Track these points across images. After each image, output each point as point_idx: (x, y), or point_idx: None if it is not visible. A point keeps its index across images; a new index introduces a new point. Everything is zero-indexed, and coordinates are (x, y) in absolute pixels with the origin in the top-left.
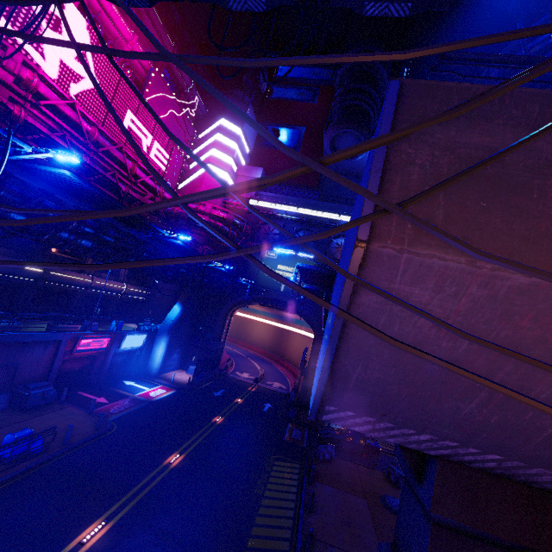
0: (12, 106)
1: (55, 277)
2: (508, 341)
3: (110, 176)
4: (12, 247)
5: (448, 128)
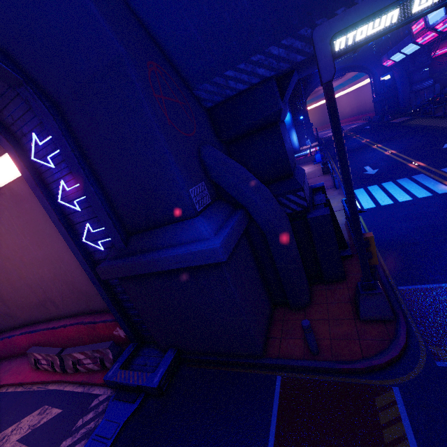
0: None
1: None
2: None
3: None
4: None
5: None
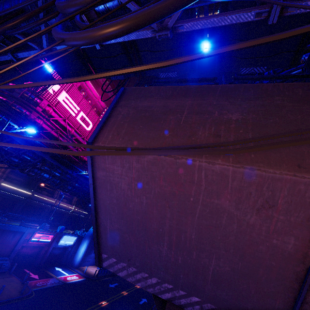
0: (38, 119)
1: (36, 197)
2: (160, 195)
3: (76, 149)
4: (20, 181)
5: (137, 101)
